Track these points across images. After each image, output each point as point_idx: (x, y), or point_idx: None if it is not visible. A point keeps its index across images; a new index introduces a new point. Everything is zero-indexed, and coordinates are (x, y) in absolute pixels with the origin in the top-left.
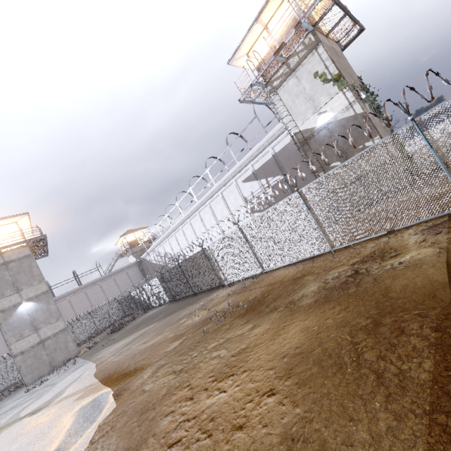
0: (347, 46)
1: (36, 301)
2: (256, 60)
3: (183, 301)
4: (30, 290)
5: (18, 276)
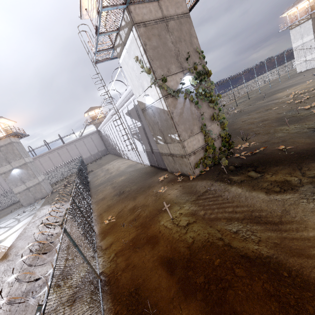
0: None
1: (21, 169)
2: None
3: None
4: (16, 163)
5: (7, 155)
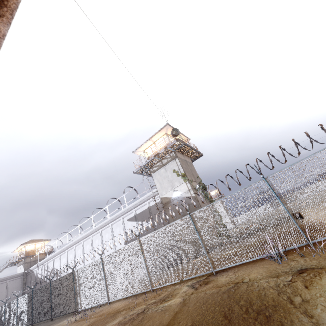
0: (195, 159)
1: None
2: (149, 154)
3: (38, 325)
4: None
5: None
